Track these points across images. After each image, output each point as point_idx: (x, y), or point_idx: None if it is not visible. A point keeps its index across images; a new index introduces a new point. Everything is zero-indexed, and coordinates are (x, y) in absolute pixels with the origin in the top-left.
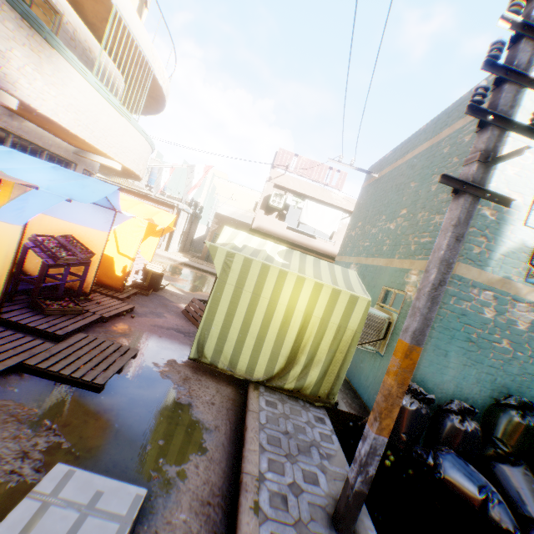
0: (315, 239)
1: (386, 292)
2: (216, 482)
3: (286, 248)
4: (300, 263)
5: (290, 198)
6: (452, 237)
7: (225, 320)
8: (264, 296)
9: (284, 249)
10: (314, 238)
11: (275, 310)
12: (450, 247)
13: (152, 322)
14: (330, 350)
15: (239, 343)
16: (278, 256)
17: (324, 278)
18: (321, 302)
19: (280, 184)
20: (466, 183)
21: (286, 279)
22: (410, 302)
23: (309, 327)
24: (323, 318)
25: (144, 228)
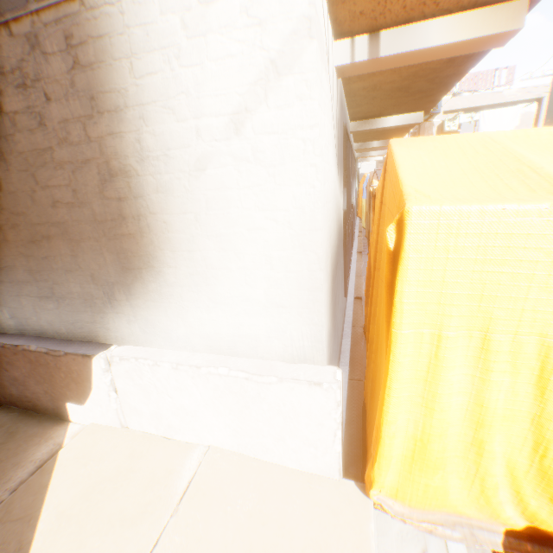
0: None
1: None
2: None
3: None
4: None
5: (462, 117)
6: None
7: None
8: None
9: None
10: None
11: None
12: None
13: None
14: None
15: None
16: None
17: None
18: None
19: (449, 110)
20: None
21: None
22: None
23: None
24: None
25: None
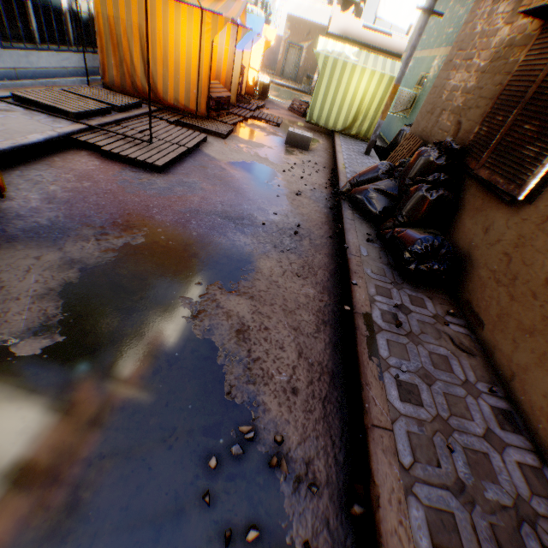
0: (391, 37)
1: (422, 78)
2: (327, 148)
3: (358, 50)
4: (365, 60)
5: None
6: (417, 36)
7: (323, 99)
8: (344, 83)
9: (357, 51)
10: (390, 36)
11: (349, 91)
12: (416, 41)
13: (277, 112)
14: (376, 111)
15: (330, 111)
16: (352, 57)
17: (378, 68)
18: (374, 83)
19: None
20: (426, 10)
21: (356, 71)
22: (428, 80)
23: (366, 99)
24: (373, 93)
25: (263, 46)
